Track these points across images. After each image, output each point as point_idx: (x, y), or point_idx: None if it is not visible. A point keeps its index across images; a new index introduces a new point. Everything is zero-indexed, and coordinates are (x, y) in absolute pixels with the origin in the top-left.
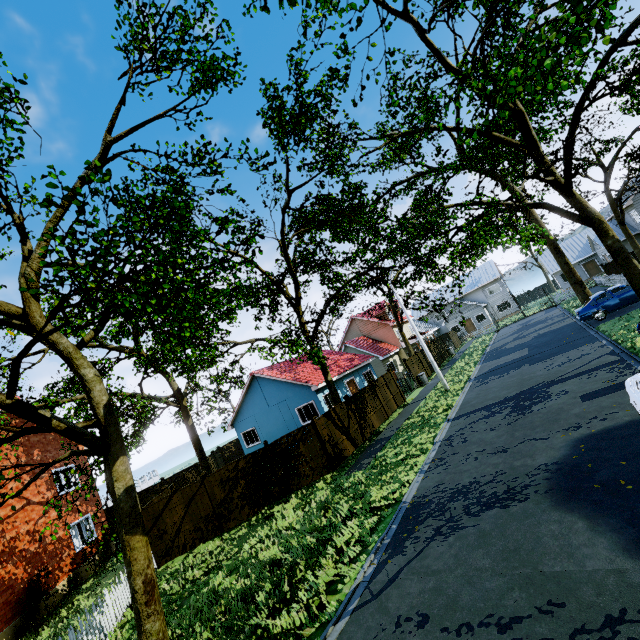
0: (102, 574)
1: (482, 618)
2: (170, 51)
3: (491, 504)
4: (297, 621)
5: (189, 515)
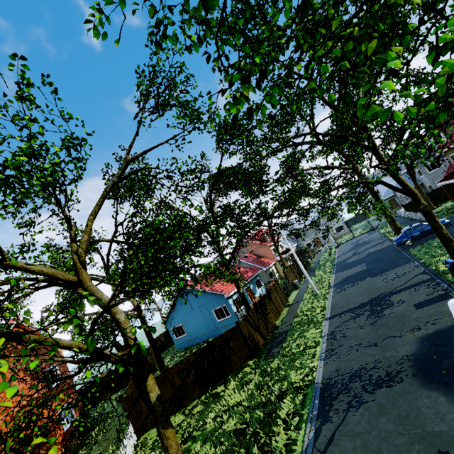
0: (87, 447)
1: None
2: (166, 101)
3: (379, 384)
4: None
5: None
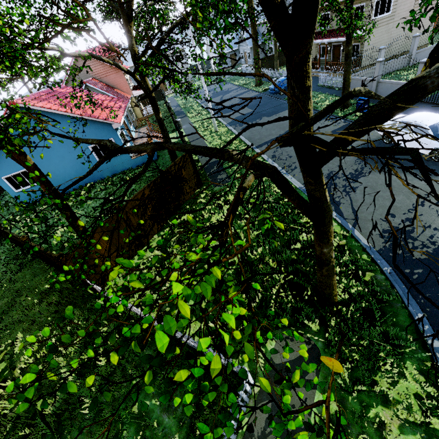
0: None
1: (412, 206)
2: None
3: (356, 177)
4: (337, 241)
5: (114, 245)
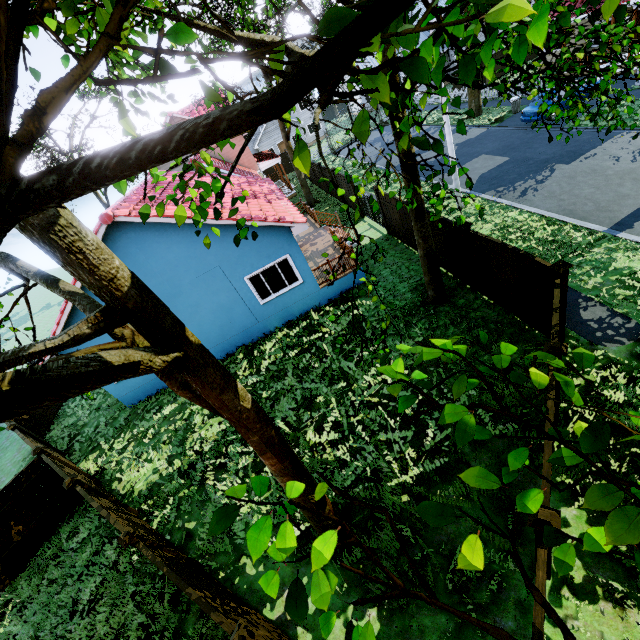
0: None
1: None
2: None
3: None
4: None
5: None
